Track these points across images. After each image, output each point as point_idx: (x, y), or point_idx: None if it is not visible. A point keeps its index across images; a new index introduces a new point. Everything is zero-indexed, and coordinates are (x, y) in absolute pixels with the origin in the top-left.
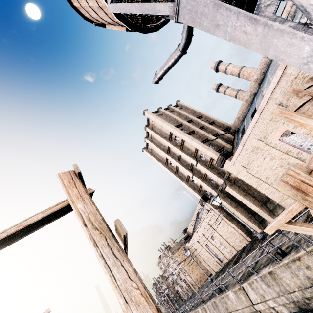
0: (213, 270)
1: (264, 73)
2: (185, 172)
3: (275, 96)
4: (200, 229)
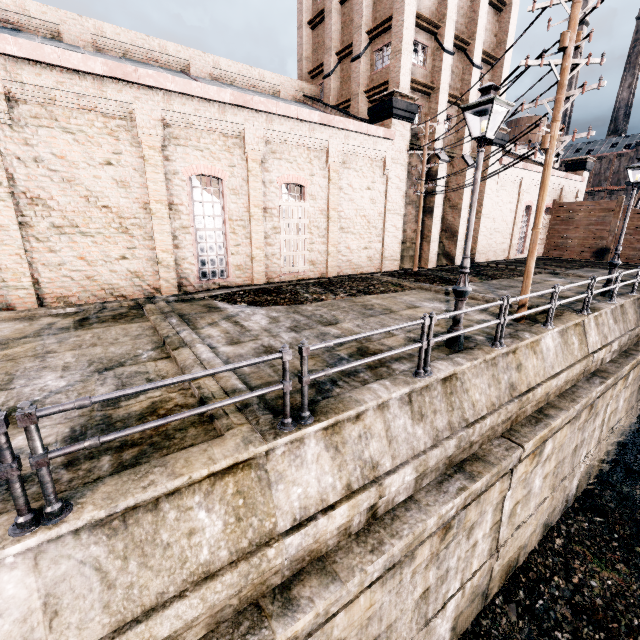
0: (47, 291)
1: None
2: (427, 3)
3: (552, 180)
4: (280, 121)
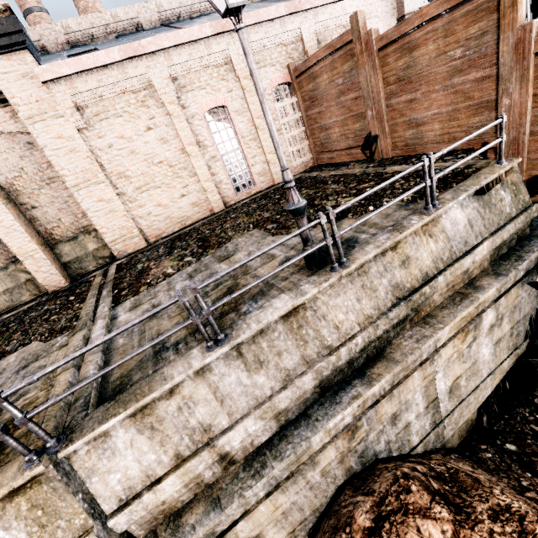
0: None
1: (180, 19)
2: None
3: (253, 34)
4: None
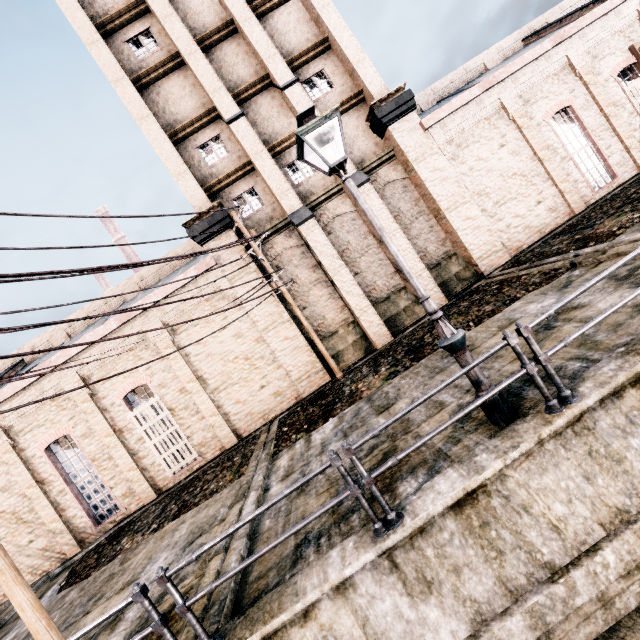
0: None
1: (450, 93)
2: (190, 104)
3: (589, 34)
4: (86, 354)
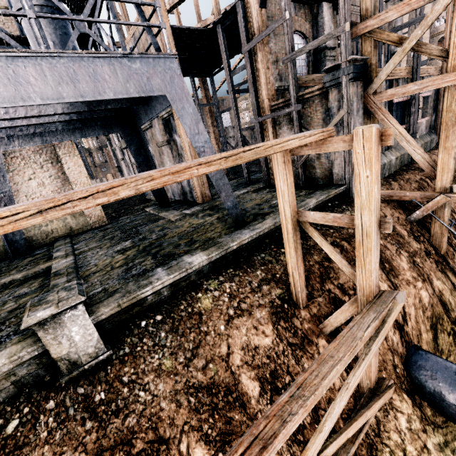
0: None
1: None
2: None
3: None
4: None
